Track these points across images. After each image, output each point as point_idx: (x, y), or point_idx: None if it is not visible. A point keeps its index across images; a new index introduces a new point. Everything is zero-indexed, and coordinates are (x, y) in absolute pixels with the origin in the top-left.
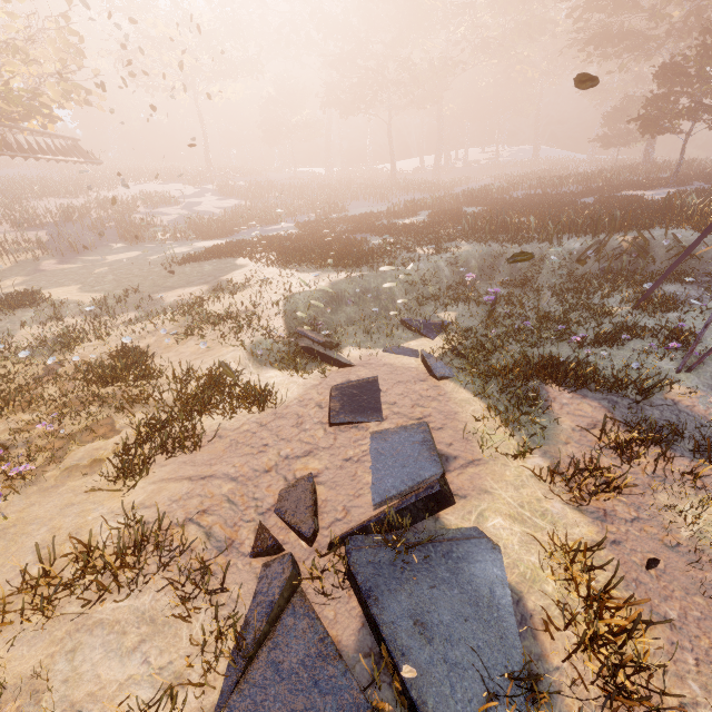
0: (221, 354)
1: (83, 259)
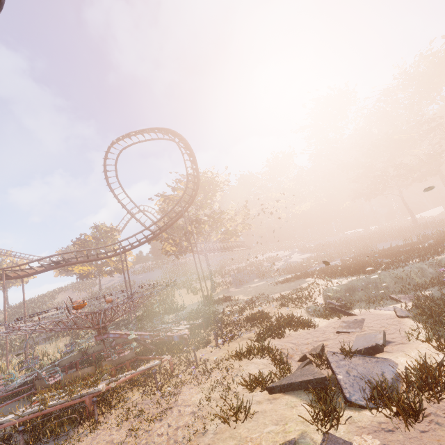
0: (294, 312)
1: (243, 286)
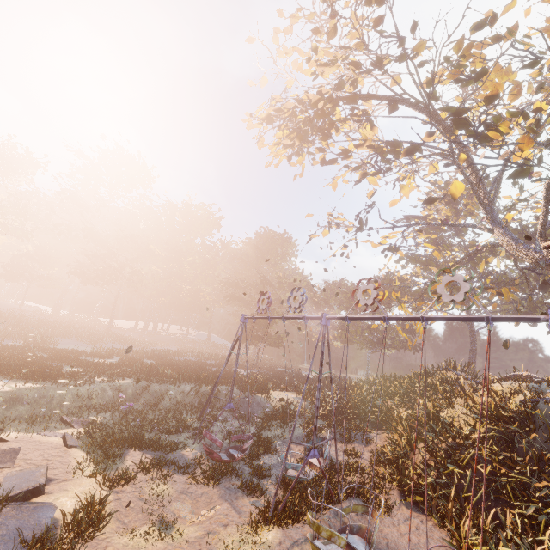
0: None
1: None
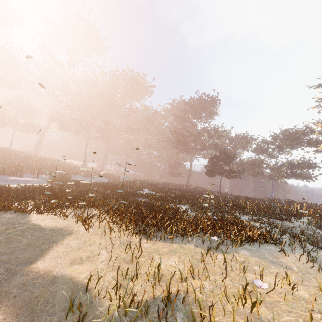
0: None
1: None
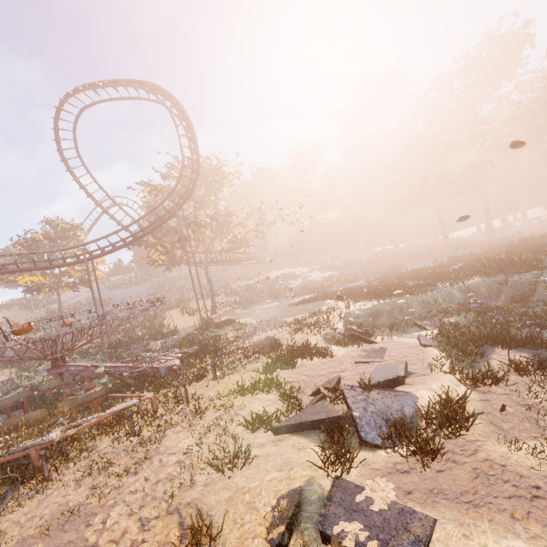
0: (310, 339)
1: (252, 308)
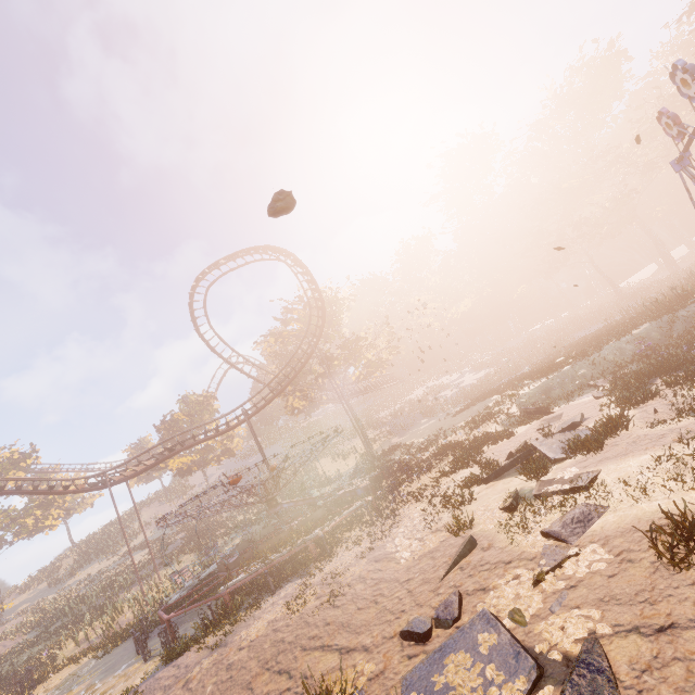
0: (488, 430)
1: (409, 432)
